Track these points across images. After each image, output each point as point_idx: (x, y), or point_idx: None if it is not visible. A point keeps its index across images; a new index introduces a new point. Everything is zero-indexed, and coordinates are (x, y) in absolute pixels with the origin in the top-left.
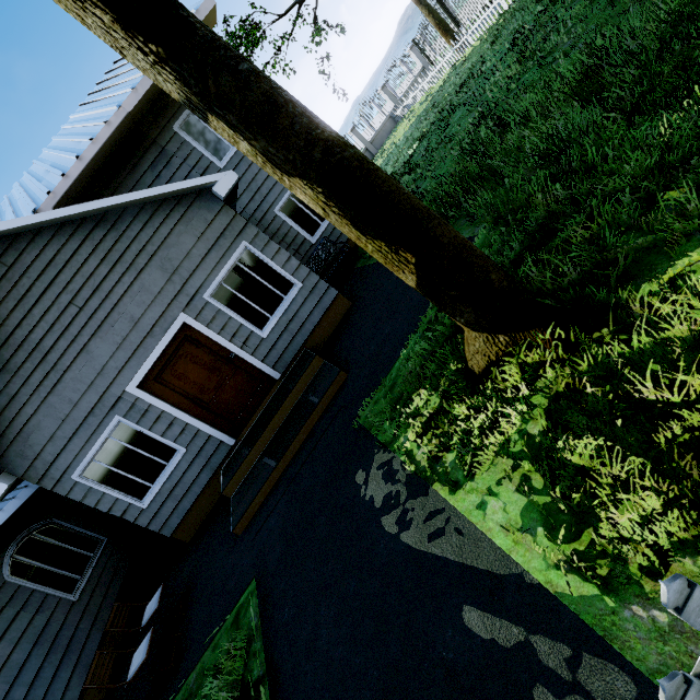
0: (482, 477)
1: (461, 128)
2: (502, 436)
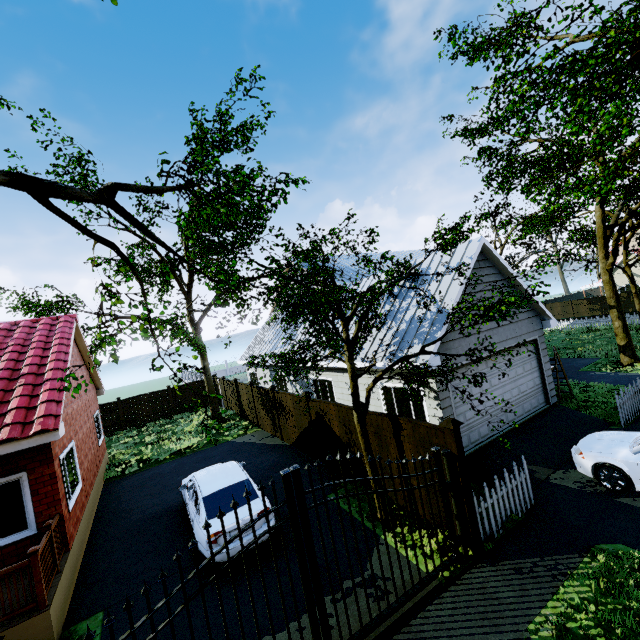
0: (634, 371)
1: (557, 345)
2: (636, 369)
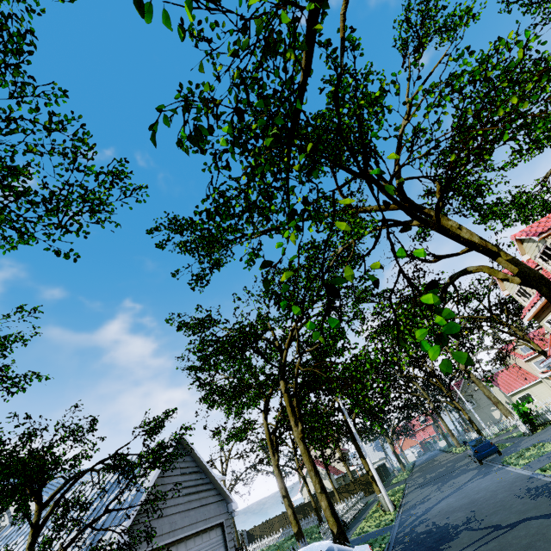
0: None
1: None
2: None
